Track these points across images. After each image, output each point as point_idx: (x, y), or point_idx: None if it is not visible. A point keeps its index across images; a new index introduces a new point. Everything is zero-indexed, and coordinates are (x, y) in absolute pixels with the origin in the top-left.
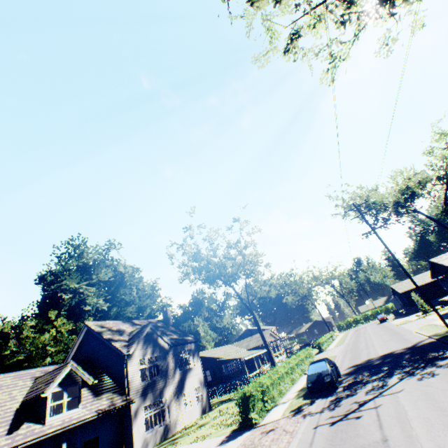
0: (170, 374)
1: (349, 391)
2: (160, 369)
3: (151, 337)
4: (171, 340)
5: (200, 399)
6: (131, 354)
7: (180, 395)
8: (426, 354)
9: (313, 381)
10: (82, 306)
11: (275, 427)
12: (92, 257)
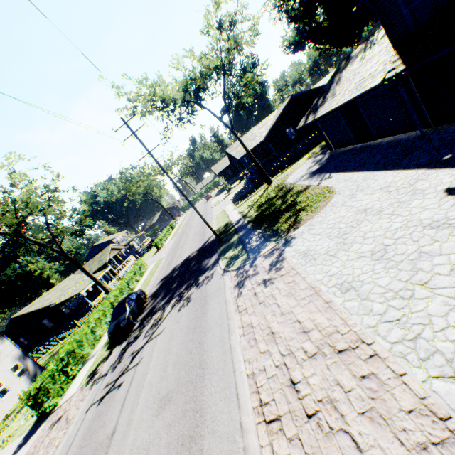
0: None
1: (139, 331)
2: None
3: None
4: None
5: (25, 372)
6: None
7: None
8: (202, 263)
9: (112, 332)
10: None
11: (64, 413)
12: None
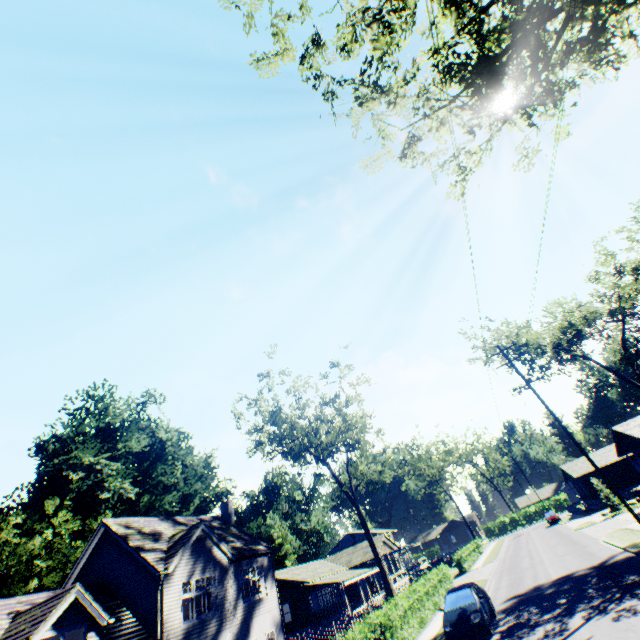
0: (228, 608)
1: (510, 639)
2: (213, 601)
3: (202, 545)
4: (233, 550)
5: None
6: (170, 573)
7: None
8: (622, 577)
9: (453, 621)
10: (98, 493)
11: None
12: (121, 416)
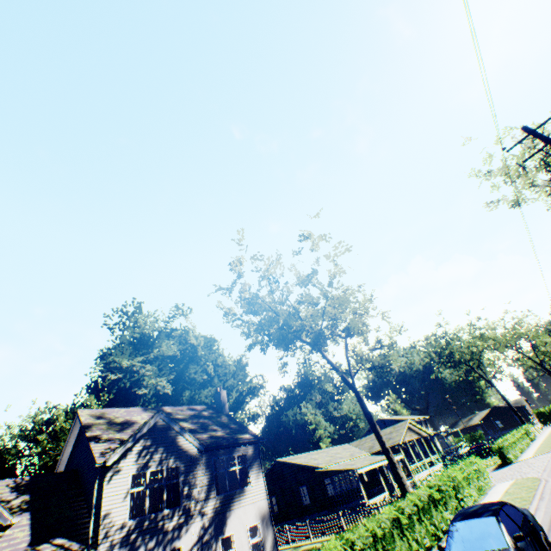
0: (195, 501)
1: None
2: (177, 493)
3: (163, 435)
4: (208, 440)
5: (260, 549)
6: (114, 466)
7: (214, 542)
8: None
9: None
10: (135, 389)
11: None
12: (151, 327)
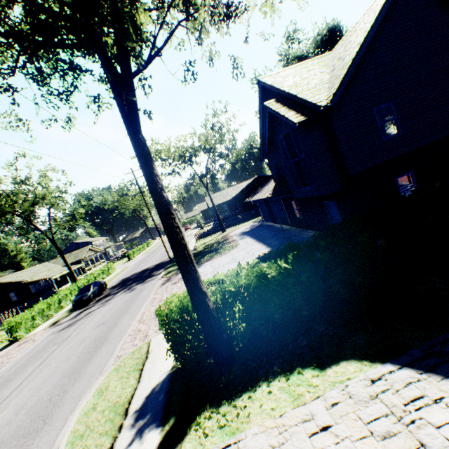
0: None
1: (95, 304)
2: None
3: None
4: None
5: None
6: None
7: None
8: (153, 272)
9: (76, 301)
10: None
11: (31, 338)
12: None
